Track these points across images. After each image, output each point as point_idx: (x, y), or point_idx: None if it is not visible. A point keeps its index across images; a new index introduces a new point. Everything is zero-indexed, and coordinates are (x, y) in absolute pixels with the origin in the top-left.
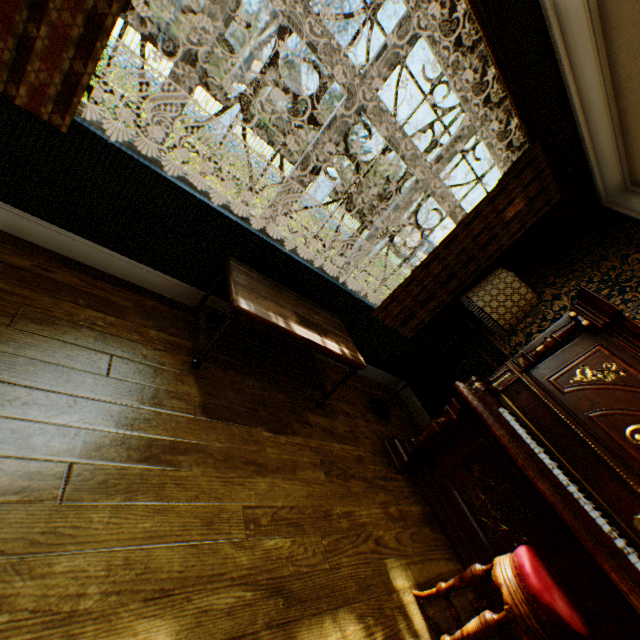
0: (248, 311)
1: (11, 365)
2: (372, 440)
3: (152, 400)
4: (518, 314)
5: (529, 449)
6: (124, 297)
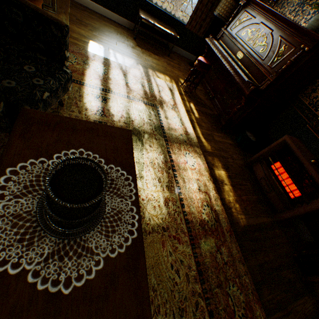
0: (143, 18)
1: (104, 30)
2: (185, 68)
3: (127, 41)
4: (228, 11)
5: (217, 47)
6: (117, 25)
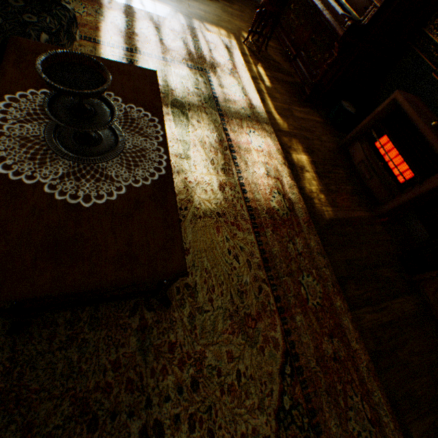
0: None
1: None
2: (252, 17)
3: None
4: None
5: None
6: None
